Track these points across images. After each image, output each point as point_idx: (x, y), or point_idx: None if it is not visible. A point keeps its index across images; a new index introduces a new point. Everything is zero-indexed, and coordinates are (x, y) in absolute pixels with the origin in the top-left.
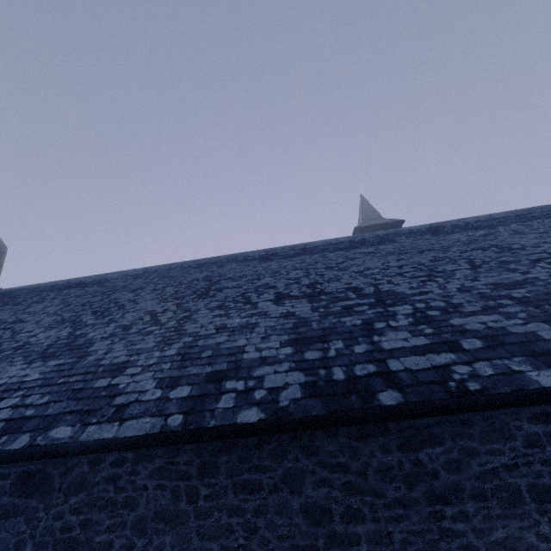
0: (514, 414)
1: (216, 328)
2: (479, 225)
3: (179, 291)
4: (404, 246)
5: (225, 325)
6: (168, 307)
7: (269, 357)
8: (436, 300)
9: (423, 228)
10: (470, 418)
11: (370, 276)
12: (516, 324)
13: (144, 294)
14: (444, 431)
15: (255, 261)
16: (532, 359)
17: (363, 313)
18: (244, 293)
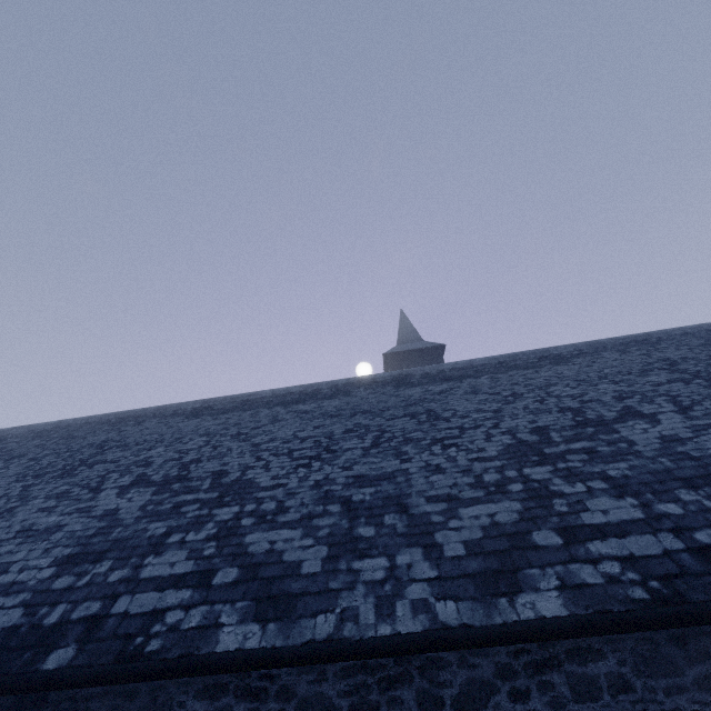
0: (186, 685)
1: (19, 530)
2: (451, 375)
3: (52, 463)
4: (348, 404)
5: (34, 525)
6: (11, 491)
7: (19, 583)
8: (273, 500)
9: (389, 377)
10: (138, 689)
11: (259, 453)
12: (302, 546)
13: (14, 465)
14: (103, 706)
15: (181, 417)
16: (253, 605)
17: (182, 517)
18: (111, 472)
